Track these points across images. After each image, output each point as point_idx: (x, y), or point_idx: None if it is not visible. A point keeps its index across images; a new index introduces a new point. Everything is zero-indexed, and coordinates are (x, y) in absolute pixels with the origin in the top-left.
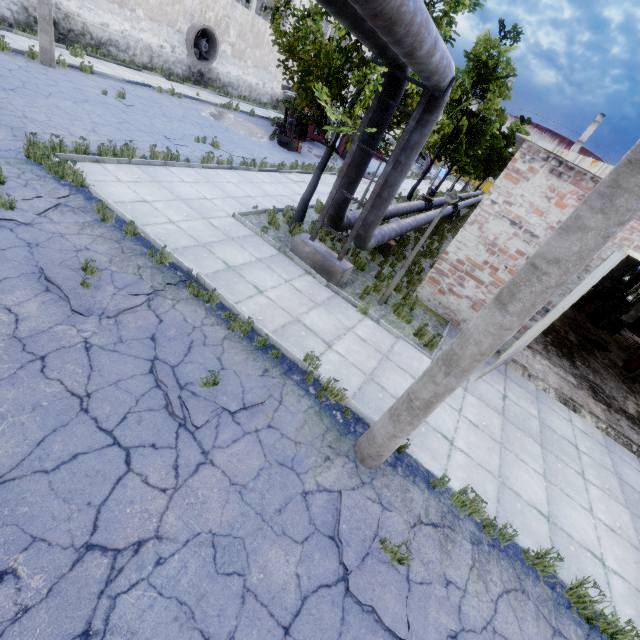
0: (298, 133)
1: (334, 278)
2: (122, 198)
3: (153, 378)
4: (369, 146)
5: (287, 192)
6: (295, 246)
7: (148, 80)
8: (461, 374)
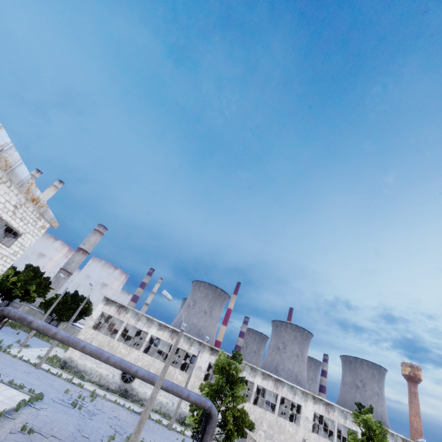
0: None
1: None
2: None
3: None
4: (202, 435)
5: None
6: None
7: None
8: None
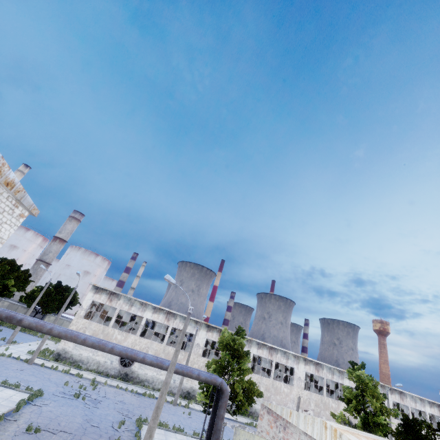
0: None
1: None
2: None
3: None
4: (214, 410)
5: None
6: None
7: None
8: (144, 438)
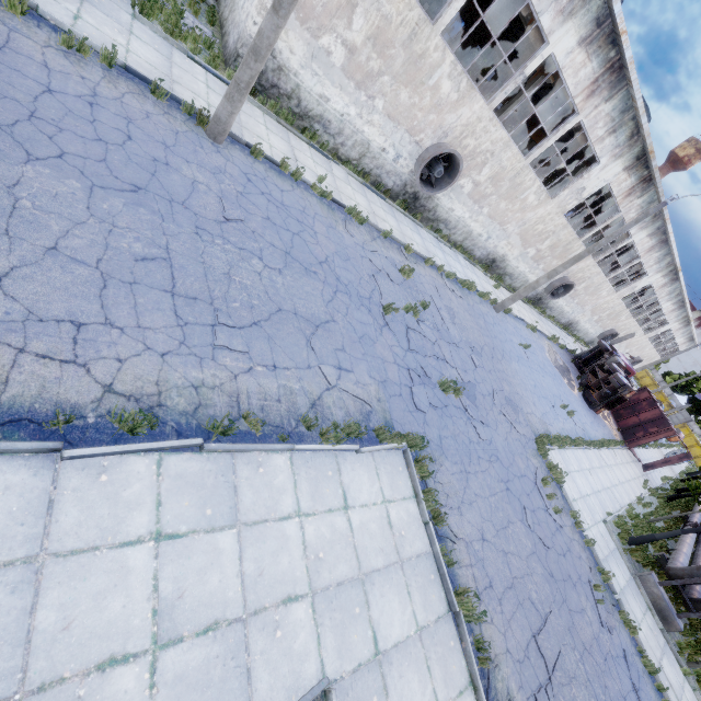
0: (607, 403)
1: (667, 626)
2: (569, 496)
3: (635, 696)
4: None
5: (608, 482)
6: (644, 579)
7: (517, 307)
8: None
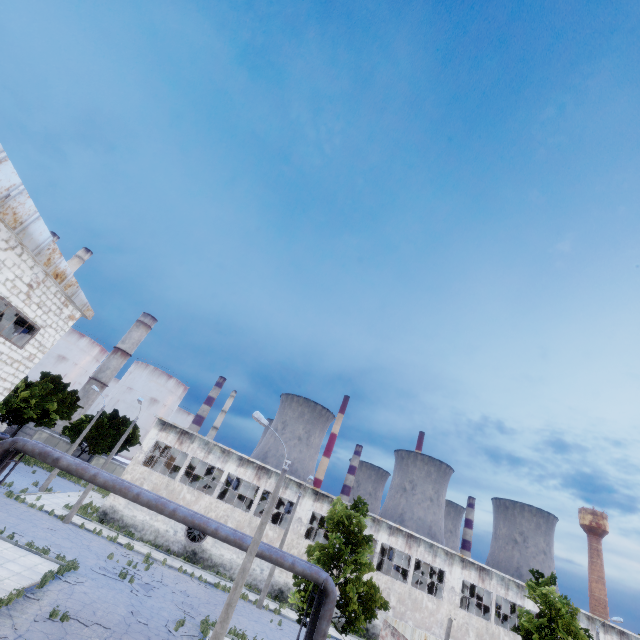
0: None
1: None
2: None
3: None
4: (314, 620)
5: None
6: None
7: None
8: None
